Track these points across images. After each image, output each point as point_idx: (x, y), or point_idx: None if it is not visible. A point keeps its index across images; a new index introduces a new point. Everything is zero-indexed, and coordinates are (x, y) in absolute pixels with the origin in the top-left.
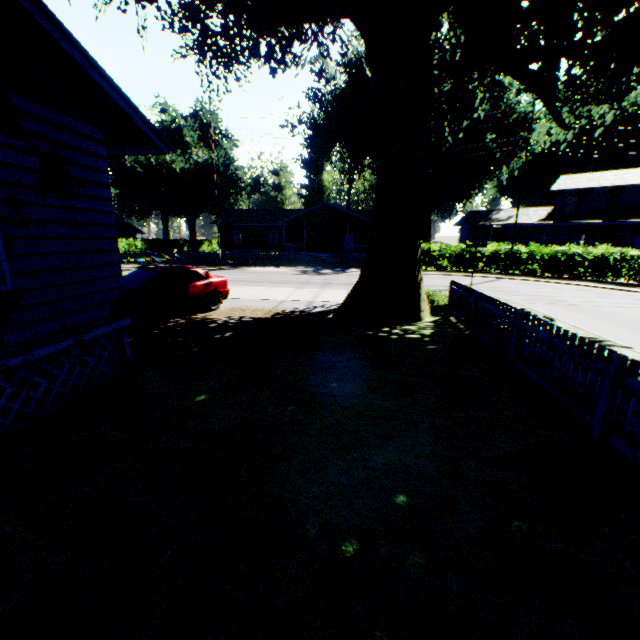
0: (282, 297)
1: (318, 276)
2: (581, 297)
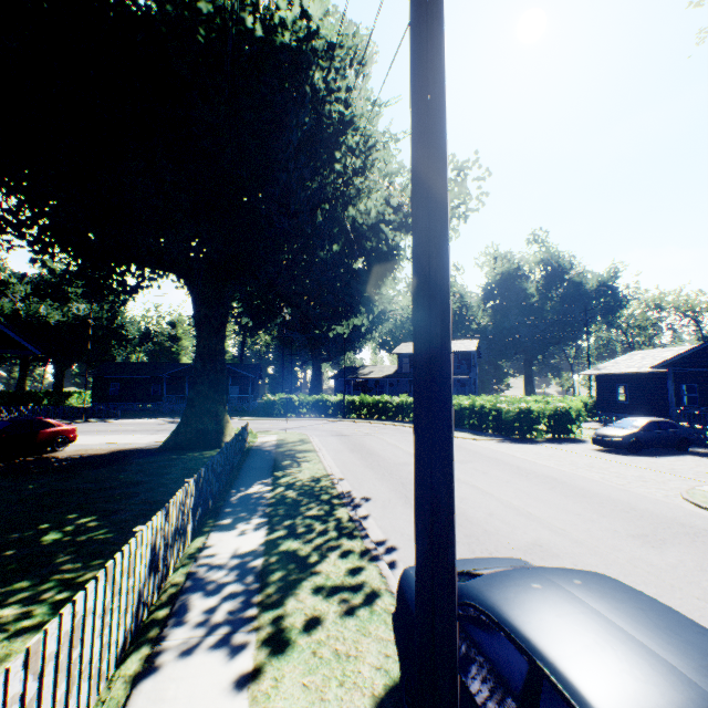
0: (130, 440)
1: None
2: (362, 430)
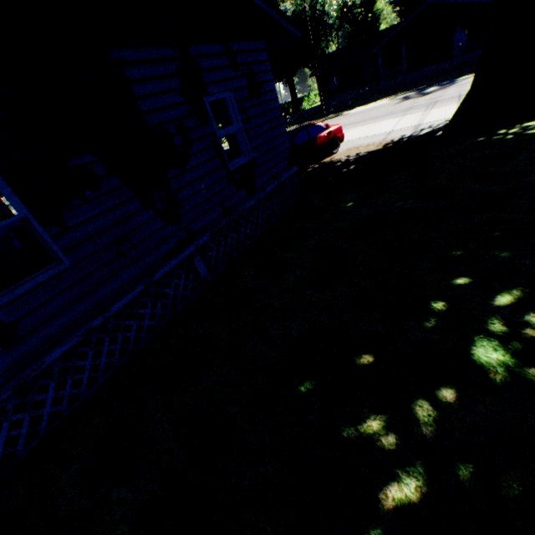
0: (388, 129)
1: (422, 98)
2: None
